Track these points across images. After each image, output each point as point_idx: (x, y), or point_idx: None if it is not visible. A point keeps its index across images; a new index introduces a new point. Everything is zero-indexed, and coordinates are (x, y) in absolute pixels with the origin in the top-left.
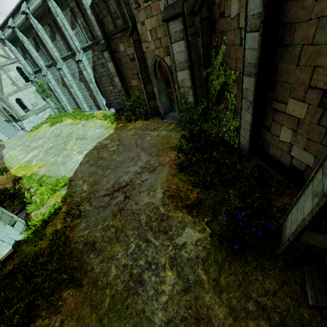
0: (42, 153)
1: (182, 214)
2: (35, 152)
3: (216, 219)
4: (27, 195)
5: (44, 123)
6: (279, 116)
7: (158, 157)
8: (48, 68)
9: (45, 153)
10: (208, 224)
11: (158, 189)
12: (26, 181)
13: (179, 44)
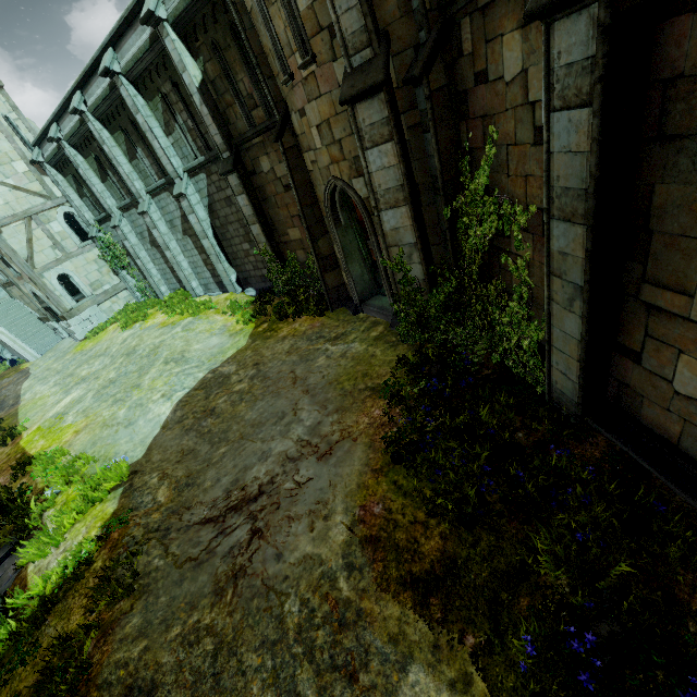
0: (92, 394)
1: (399, 609)
2: (79, 392)
3: (502, 642)
4: (34, 507)
5: (112, 323)
6: (667, 326)
7: (340, 415)
8: (124, 213)
9: (97, 395)
10: (477, 660)
11: (336, 513)
12: (40, 469)
13: (382, 150)
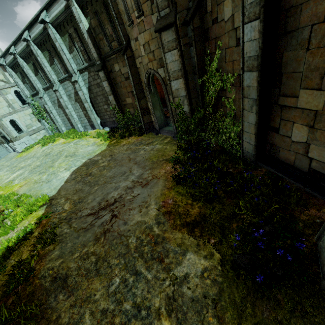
0: (27, 171)
1: (181, 234)
2: (20, 171)
3: (226, 240)
4: None
5: (36, 144)
6: (288, 113)
7: (152, 170)
8: (45, 91)
9: (31, 172)
10: (216, 247)
11: (151, 205)
12: (2, 202)
13: (172, 53)
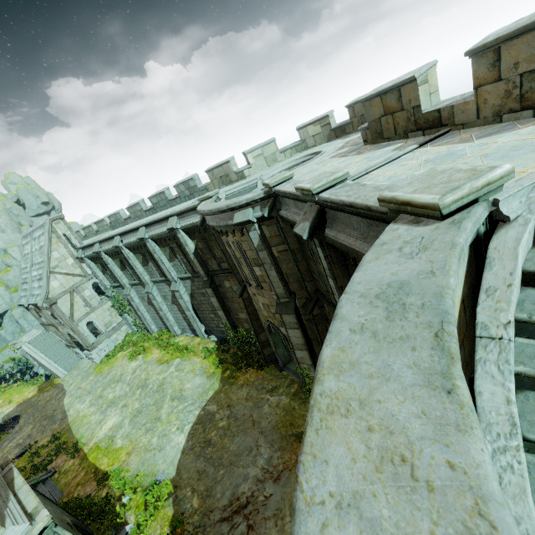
0: (128, 421)
1: None
2: (117, 417)
3: None
4: (119, 510)
5: (119, 350)
6: None
7: (282, 452)
8: (133, 286)
9: (132, 423)
10: None
11: (286, 516)
12: (115, 482)
13: (294, 331)
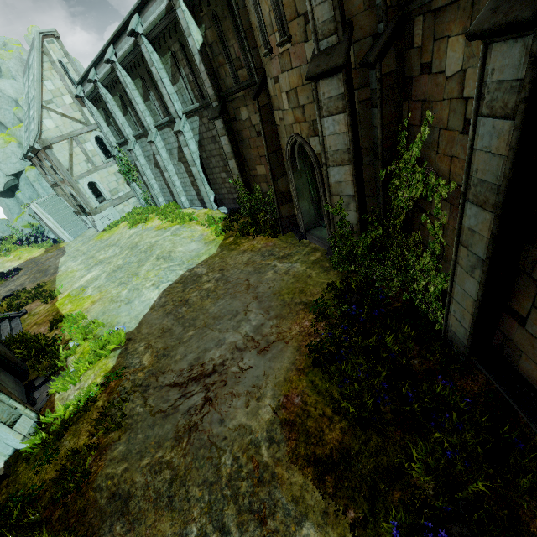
0: (105, 275)
1: (302, 479)
2: (96, 272)
3: (375, 521)
4: (62, 353)
5: (123, 221)
6: None
7: (279, 321)
8: (137, 140)
9: (109, 277)
10: (354, 530)
11: (266, 397)
12: (67, 326)
13: (336, 119)
